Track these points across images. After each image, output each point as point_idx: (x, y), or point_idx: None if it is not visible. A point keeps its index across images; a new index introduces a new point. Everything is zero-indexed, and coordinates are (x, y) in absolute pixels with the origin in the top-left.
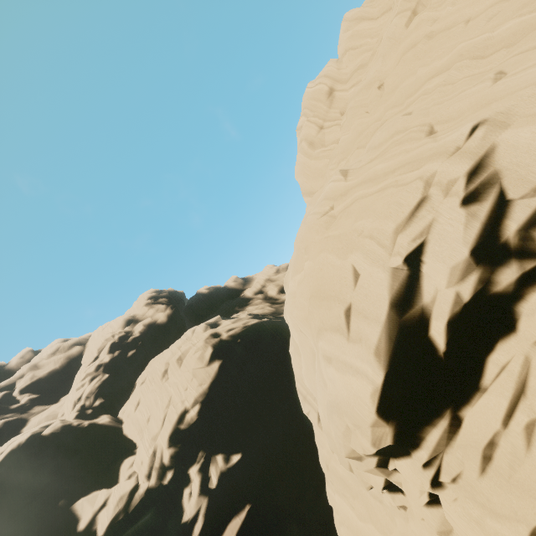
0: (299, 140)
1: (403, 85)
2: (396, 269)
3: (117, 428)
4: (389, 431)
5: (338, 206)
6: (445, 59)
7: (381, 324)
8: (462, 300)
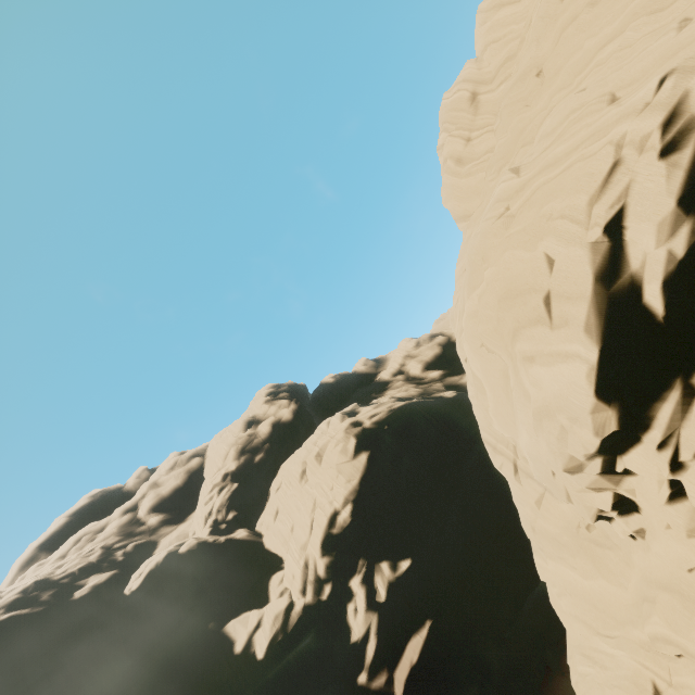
0: (442, 160)
1: (568, 64)
2: (595, 243)
3: (257, 542)
4: (613, 415)
5: (515, 204)
6: (617, 22)
7: (587, 300)
8: (676, 257)
